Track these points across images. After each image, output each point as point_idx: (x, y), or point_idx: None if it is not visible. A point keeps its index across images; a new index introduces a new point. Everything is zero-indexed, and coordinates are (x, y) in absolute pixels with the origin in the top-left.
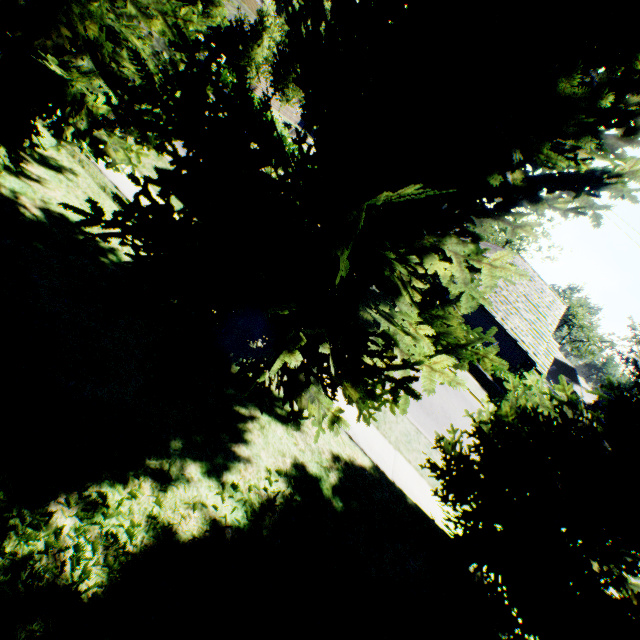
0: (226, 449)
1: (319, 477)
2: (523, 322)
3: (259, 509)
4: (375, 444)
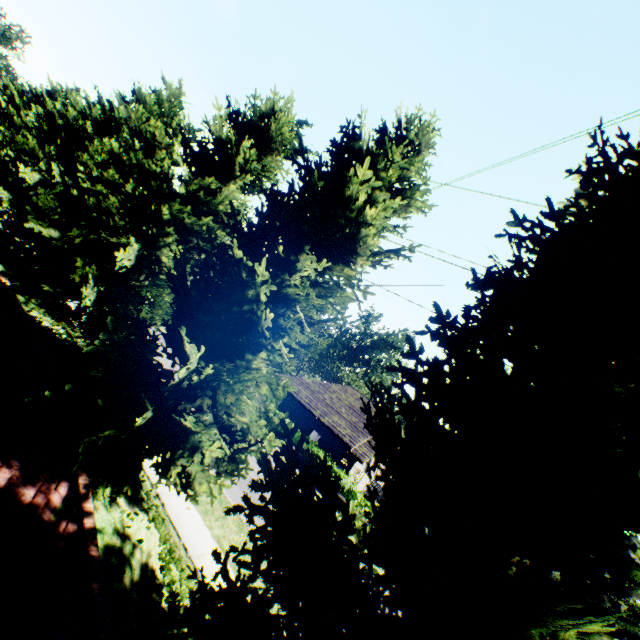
0: None
1: None
2: (344, 420)
3: None
4: None
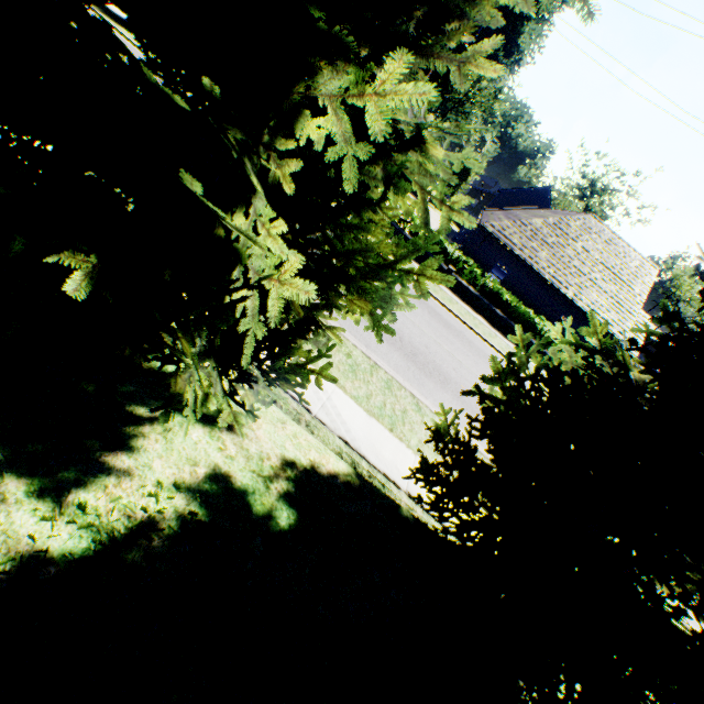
0: (90, 460)
1: (252, 490)
2: (602, 296)
3: (124, 537)
4: (385, 450)
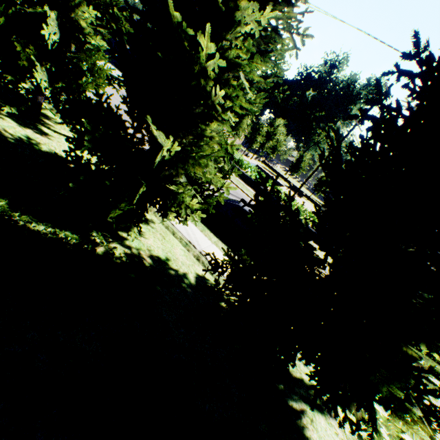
0: None
1: None
2: None
3: None
4: None
